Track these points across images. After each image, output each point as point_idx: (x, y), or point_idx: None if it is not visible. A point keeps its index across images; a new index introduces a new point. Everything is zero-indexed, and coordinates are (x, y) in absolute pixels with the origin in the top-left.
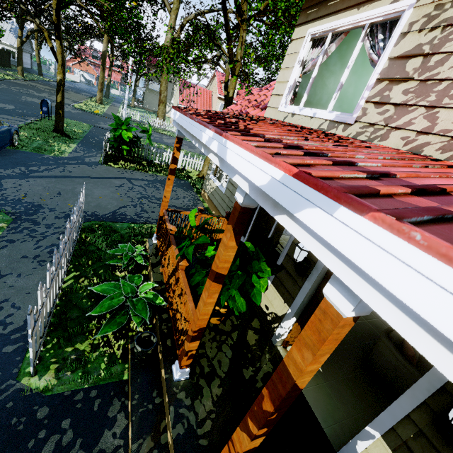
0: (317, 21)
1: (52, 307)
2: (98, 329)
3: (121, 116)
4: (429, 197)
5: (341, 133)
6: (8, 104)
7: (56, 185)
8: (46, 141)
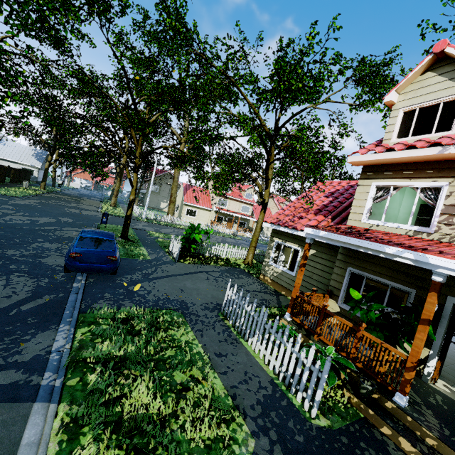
0: (378, 179)
1: (285, 371)
2: (315, 386)
3: (138, 216)
4: None
5: (426, 237)
6: (66, 217)
7: (172, 283)
8: (123, 247)
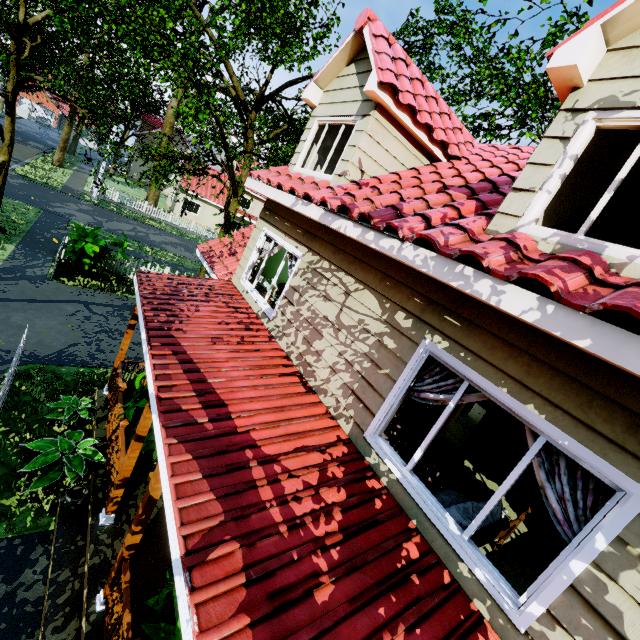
0: (269, 224)
1: None
2: (27, 486)
3: (90, 192)
4: (209, 410)
5: (266, 324)
6: None
7: None
8: None
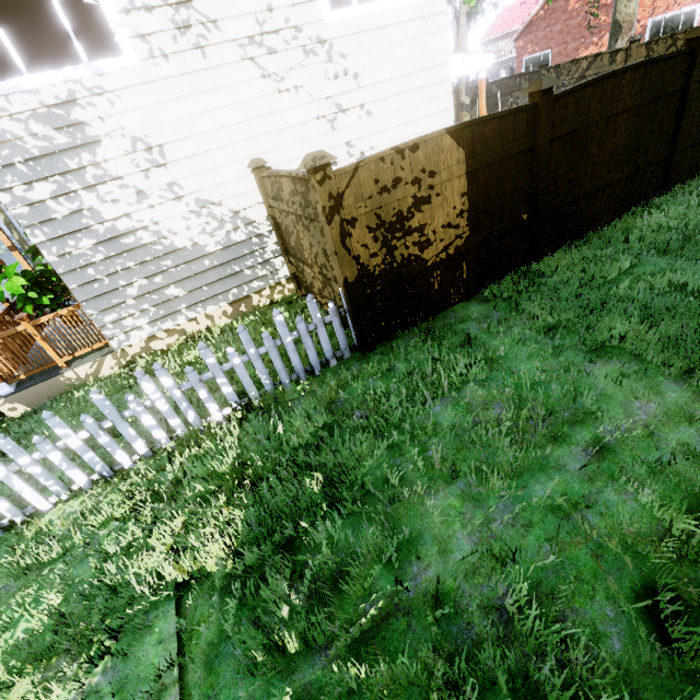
0: None
1: None
2: None
3: None
4: None
5: None
6: None
7: None
8: None
